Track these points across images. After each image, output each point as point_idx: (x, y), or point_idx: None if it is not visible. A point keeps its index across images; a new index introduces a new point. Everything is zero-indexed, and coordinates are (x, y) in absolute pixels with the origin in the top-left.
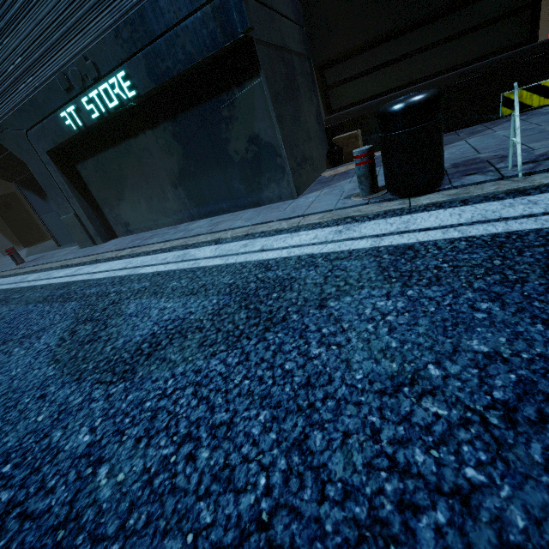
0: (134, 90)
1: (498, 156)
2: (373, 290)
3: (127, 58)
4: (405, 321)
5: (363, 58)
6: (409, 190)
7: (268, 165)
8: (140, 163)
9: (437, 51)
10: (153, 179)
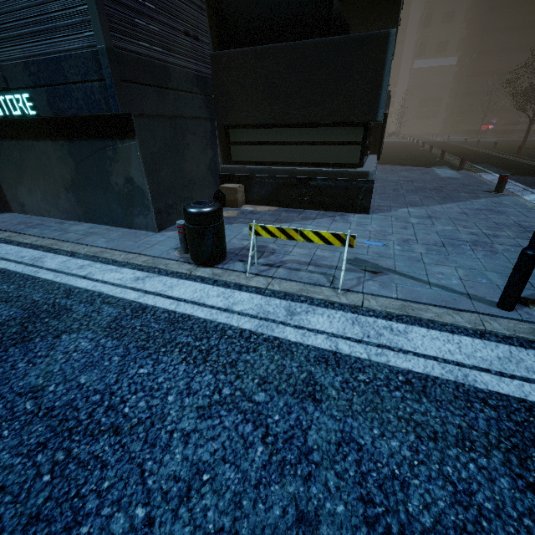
0: (35, 111)
1: (273, 251)
2: (92, 333)
3: (33, 86)
4: (77, 358)
5: (257, 132)
6: (196, 262)
7: (139, 201)
8: (39, 161)
9: (305, 148)
10: (50, 178)
